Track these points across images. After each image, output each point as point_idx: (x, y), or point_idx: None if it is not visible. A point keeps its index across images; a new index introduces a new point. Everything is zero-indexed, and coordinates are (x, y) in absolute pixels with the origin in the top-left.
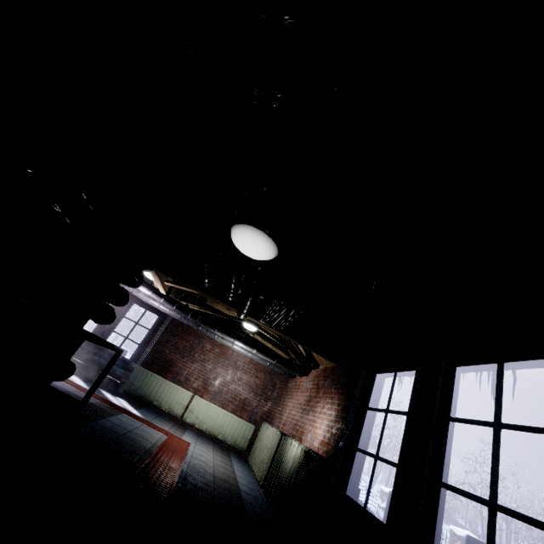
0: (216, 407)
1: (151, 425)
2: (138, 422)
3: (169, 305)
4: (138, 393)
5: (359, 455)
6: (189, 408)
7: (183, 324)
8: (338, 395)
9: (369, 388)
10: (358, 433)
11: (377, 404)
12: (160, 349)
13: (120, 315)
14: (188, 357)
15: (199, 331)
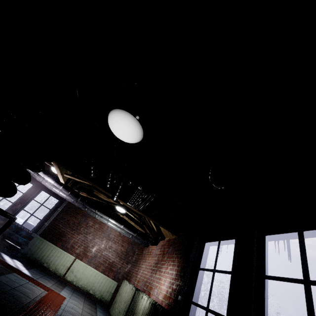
0: (91, 268)
1: (36, 282)
2: (24, 280)
3: (65, 191)
4: (33, 257)
5: (193, 307)
6: (71, 269)
7: (75, 206)
8: (178, 259)
9: (200, 253)
10: (192, 288)
11: (205, 265)
12: (55, 224)
13: (30, 198)
14: (75, 230)
15: (86, 212)
